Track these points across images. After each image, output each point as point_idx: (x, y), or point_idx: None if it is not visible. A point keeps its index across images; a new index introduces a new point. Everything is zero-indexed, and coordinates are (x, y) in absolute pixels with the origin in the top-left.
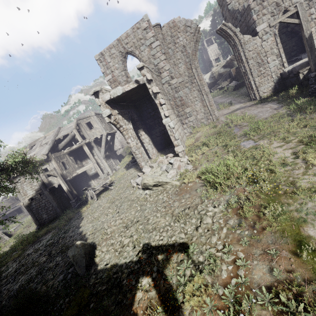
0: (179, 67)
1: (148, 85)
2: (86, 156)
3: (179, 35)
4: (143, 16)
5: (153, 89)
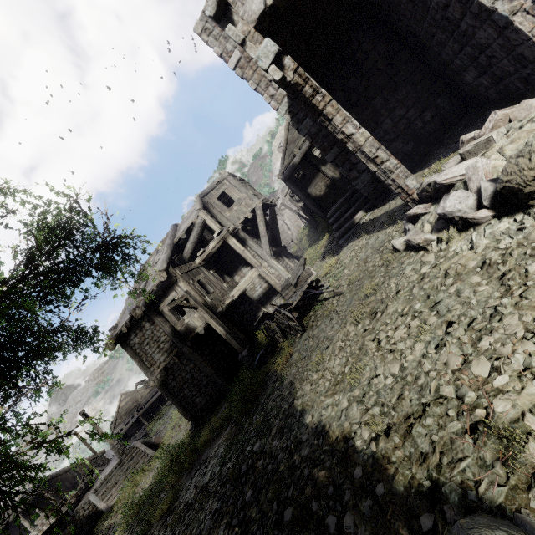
0: None
1: None
2: (237, 263)
3: None
4: None
5: None
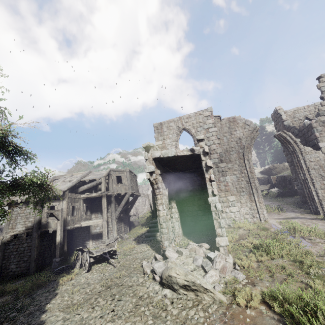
0: (231, 155)
1: (203, 157)
2: (100, 209)
3: (237, 129)
4: (208, 107)
5: (208, 161)
